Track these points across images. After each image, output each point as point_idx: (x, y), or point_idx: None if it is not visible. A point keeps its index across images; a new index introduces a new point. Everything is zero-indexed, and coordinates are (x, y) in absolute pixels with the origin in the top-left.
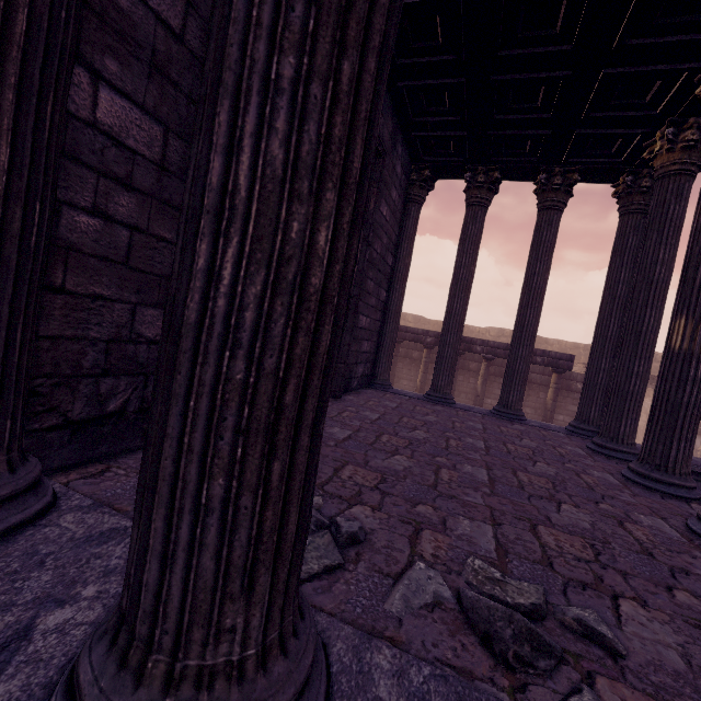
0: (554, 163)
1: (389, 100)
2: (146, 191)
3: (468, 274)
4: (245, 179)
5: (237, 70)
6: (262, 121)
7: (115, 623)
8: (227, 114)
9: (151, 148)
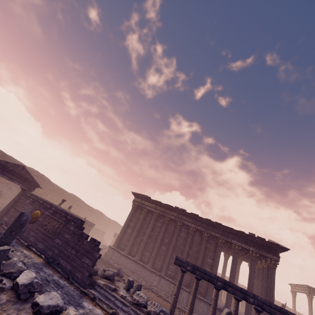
0: (238, 257)
1: None
2: None
3: (224, 273)
4: None
5: None
6: None
7: (226, 306)
8: None
9: None
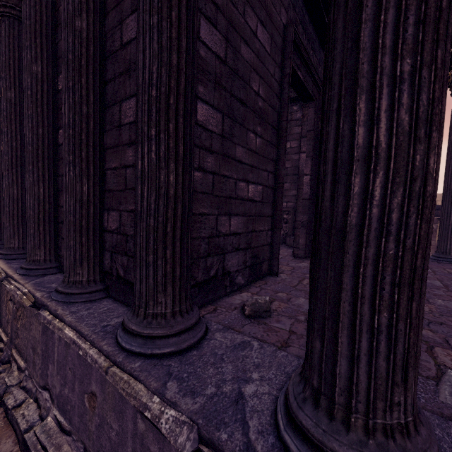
0: None
1: (322, 54)
2: (217, 151)
3: None
4: (384, 137)
5: (369, 77)
6: (393, 101)
7: (310, 394)
8: (364, 103)
9: (217, 127)
